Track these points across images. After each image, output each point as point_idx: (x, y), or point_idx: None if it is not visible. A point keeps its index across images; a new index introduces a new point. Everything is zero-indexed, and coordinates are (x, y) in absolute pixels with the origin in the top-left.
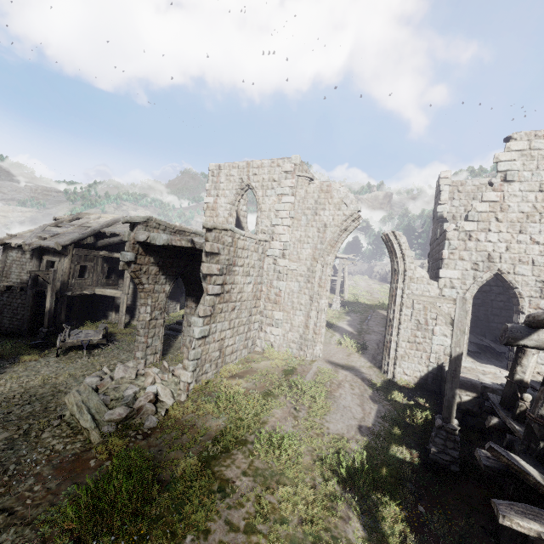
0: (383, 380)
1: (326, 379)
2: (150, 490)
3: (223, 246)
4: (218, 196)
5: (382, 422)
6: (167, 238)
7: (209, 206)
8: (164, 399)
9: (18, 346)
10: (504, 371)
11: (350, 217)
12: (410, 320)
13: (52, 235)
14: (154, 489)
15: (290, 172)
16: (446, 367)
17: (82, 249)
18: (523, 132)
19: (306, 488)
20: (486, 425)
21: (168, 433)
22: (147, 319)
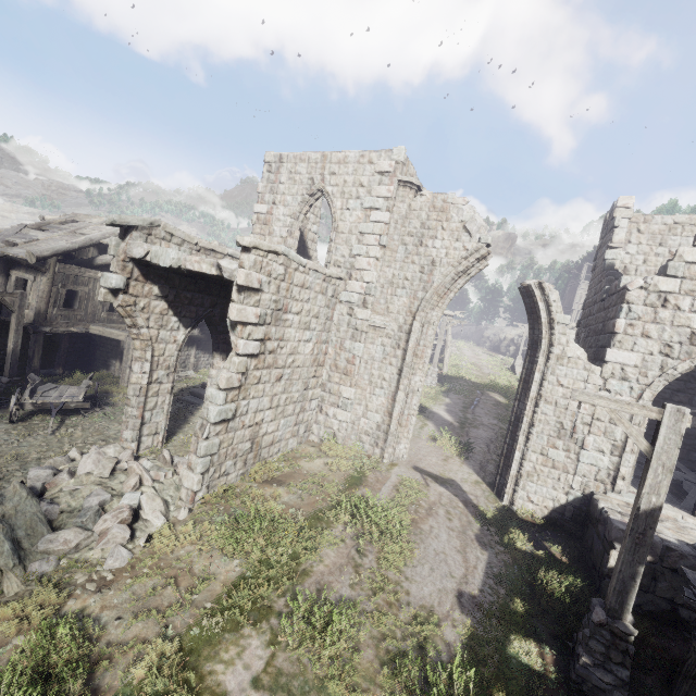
0: (496, 507)
1: (411, 499)
2: None
3: (270, 278)
4: (274, 204)
5: (496, 586)
6: (177, 256)
7: (260, 219)
8: (149, 517)
9: None
10: (689, 516)
11: (474, 253)
12: (548, 422)
13: (26, 241)
14: None
15: (387, 173)
16: (601, 503)
17: (71, 266)
18: None
19: None
20: (693, 641)
21: (142, 583)
22: (143, 381)
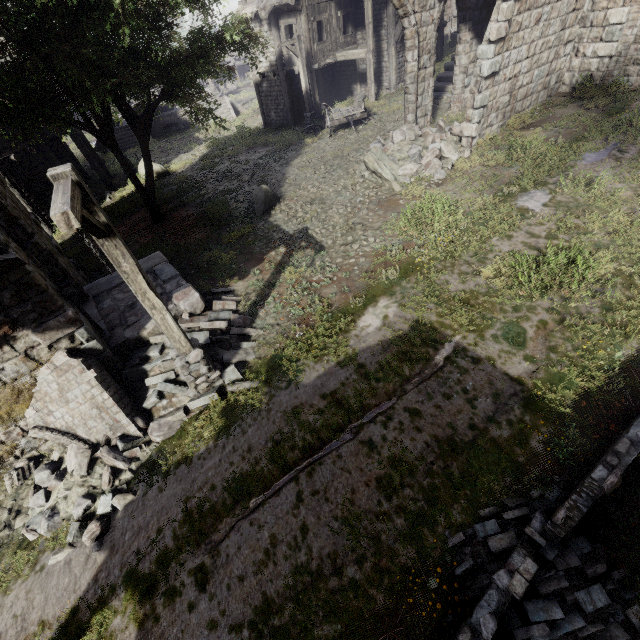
0: None
1: None
2: (453, 216)
3: None
4: None
5: None
6: None
7: None
8: (448, 156)
9: (296, 133)
10: None
11: None
12: None
13: None
14: (459, 213)
15: None
16: None
17: None
18: None
19: (621, 213)
20: None
21: (458, 182)
22: (415, 69)
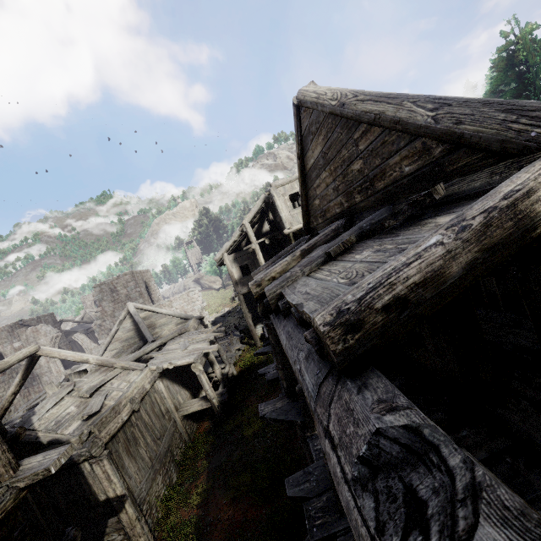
0: None
1: None
2: None
3: None
4: None
5: None
6: None
7: None
8: None
9: None
10: None
11: (53, 338)
12: None
13: None
14: None
15: (11, 331)
16: None
17: None
18: (96, 284)
19: None
20: None
21: None
22: None
